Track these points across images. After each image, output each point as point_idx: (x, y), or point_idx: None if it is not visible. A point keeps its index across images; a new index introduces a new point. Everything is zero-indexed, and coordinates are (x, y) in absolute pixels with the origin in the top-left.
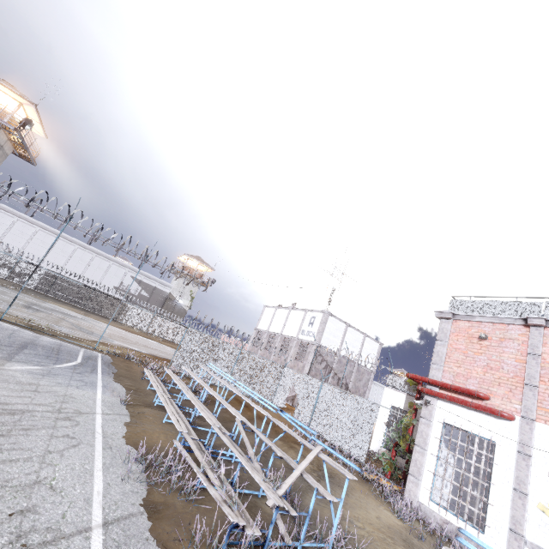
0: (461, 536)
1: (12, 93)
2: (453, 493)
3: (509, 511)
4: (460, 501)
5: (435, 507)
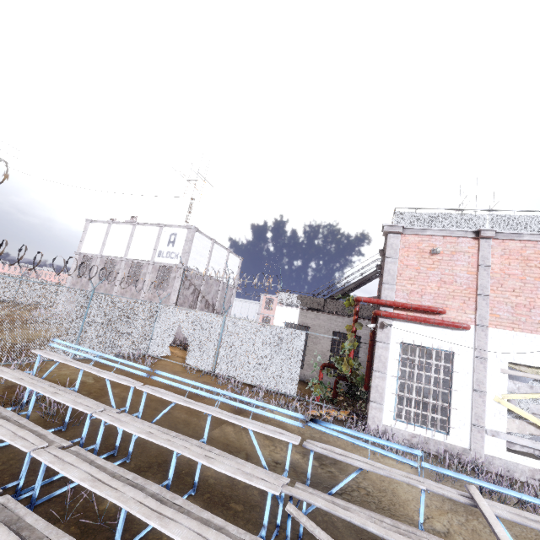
0: (430, 444)
1: None
2: None
3: (470, 410)
4: (427, 414)
5: (401, 425)
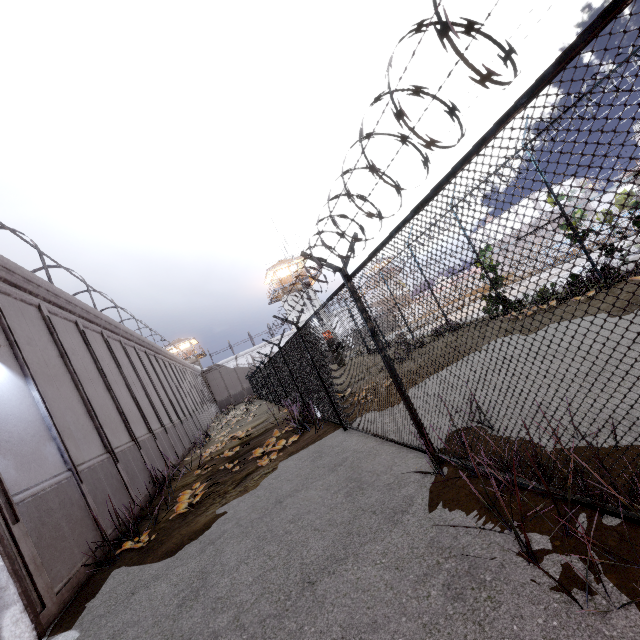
0: None
1: (298, 260)
2: None
3: None
4: None
5: None
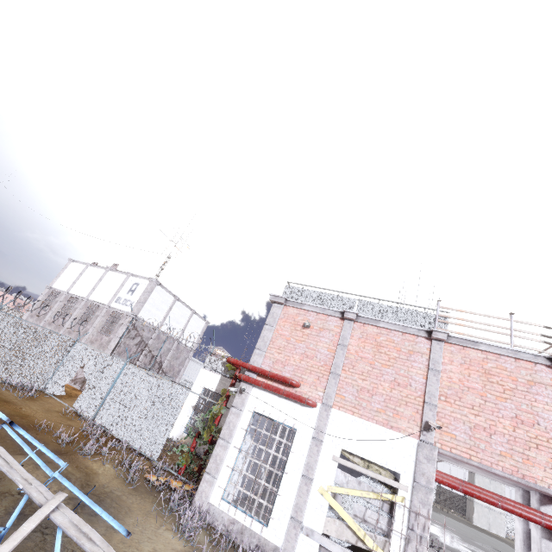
0: (245, 535)
1: None
2: (244, 478)
3: (294, 499)
4: (252, 496)
5: (225, 506)
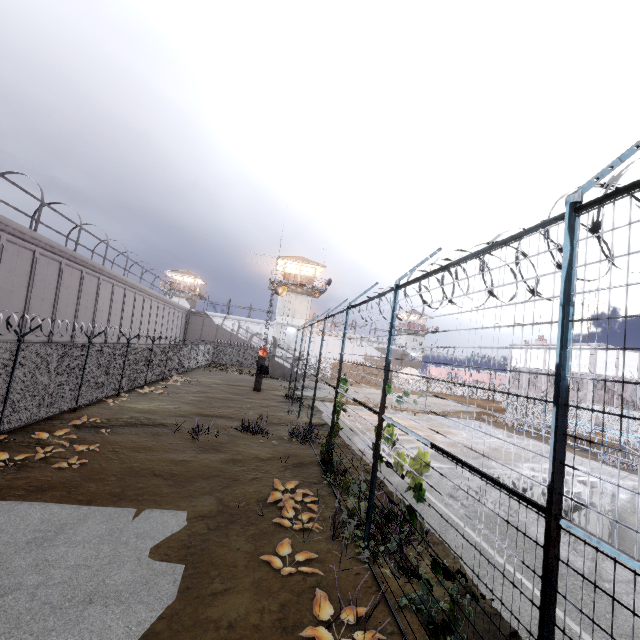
0: None
1: (313, 265)
2: None
3: None
4: None
5: None
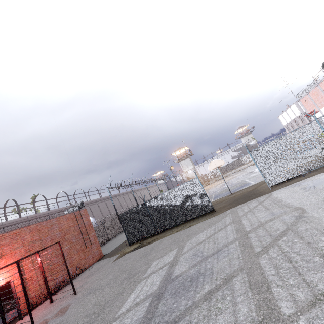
0: None
1: (182, 149)
2: None
3: None
4: None
5: None
